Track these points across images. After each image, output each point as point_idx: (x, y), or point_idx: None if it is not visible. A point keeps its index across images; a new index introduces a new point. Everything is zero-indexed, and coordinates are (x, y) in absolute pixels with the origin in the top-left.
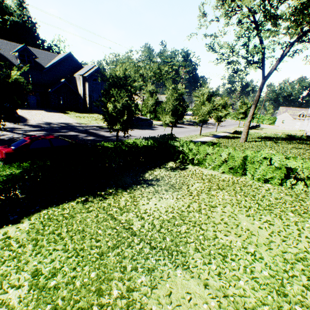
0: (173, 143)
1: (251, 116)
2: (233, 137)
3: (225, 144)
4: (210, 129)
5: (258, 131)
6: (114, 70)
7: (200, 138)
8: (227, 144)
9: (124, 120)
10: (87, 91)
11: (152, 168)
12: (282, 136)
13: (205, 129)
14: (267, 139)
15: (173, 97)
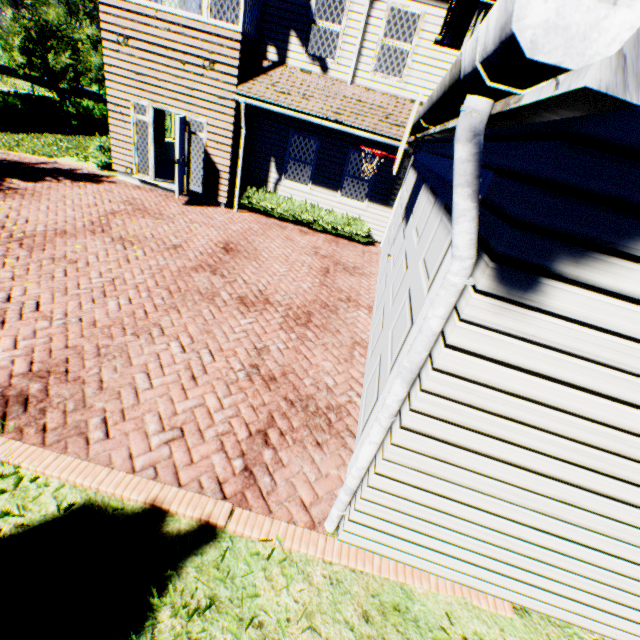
0: None
1: None
2: None
3: None
4: None
5: None
6: (43, 12)
7: None
8: None
9: (71, 80)
10: None
11: None
12: None
13: None
14: None
15: None
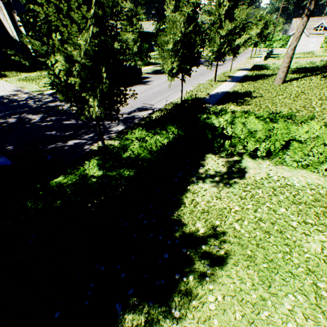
0: (210, 121)
1: (299, 38)
2: (259, 77)
3: (259, 92)
4: (219, 67)
5: (278, 60)
6: None
7: (218, 87)
8: (262, 91)
9: (103, 91)
10: (23, 30)
11: (184, 183)
12: (321, 65)
13: (213, 69)
14: (308, 73)
15: (182, 15)
